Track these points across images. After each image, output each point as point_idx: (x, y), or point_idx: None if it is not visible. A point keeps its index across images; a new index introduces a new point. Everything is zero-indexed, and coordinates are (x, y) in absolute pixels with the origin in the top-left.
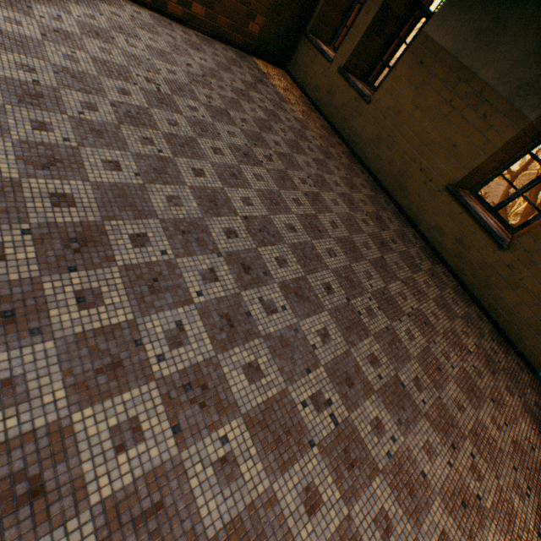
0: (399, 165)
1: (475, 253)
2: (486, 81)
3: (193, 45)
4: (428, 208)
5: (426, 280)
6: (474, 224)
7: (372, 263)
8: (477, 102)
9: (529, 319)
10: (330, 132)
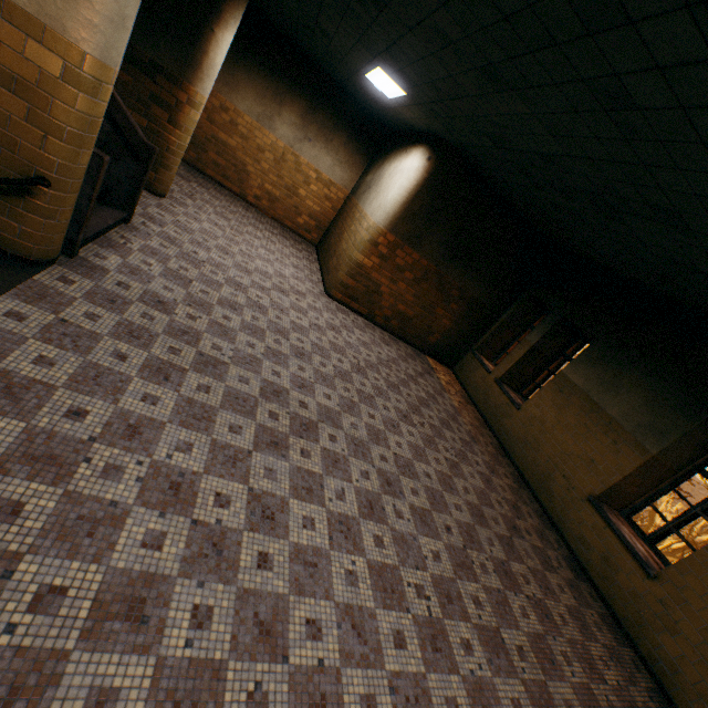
0: (543, 466)
1: (623, 576)
2: (612, 415)
3: (385, 341)
4: (572, 515)
5: (561, 584)
6: (618, 542)
7: (497, 535)
8: (607, 429)
9: (697, 682)
10: (482, 423)
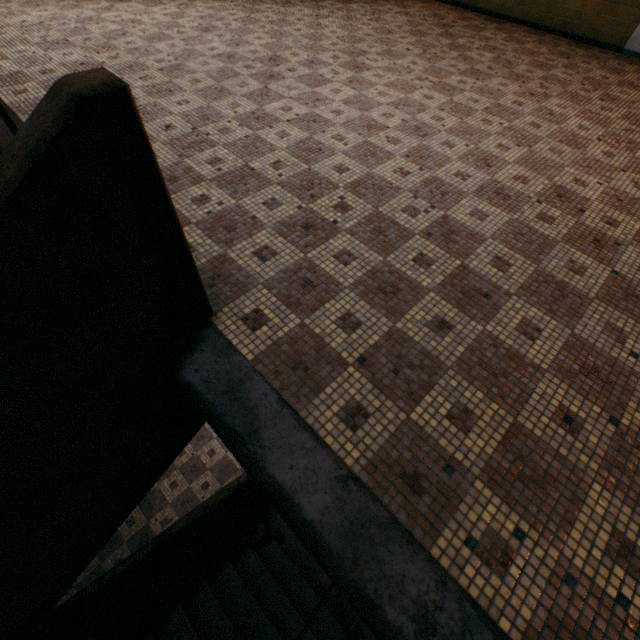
0: None
1: None
2: None
3: None
4: None
5: (492, 33)
6: None
7: (438, 36)
8: None
9: (596, 8)
10: None
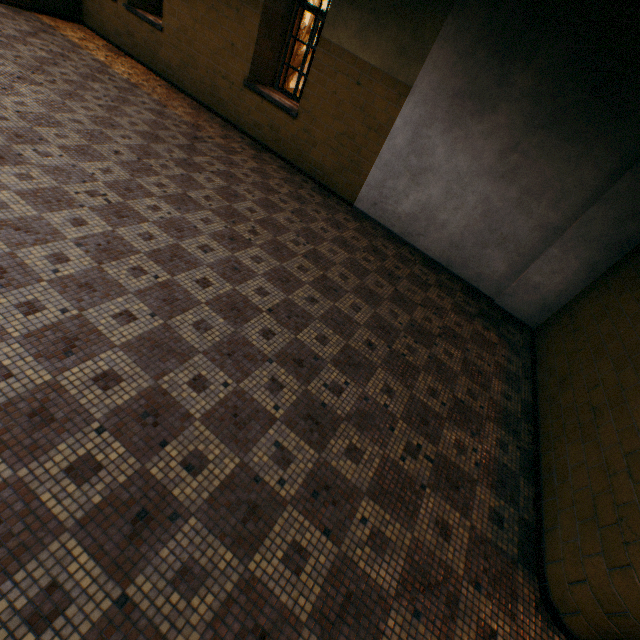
0: (209, 81)
1: (284, 132)
2: None
3: None
4: (243, 110)
5: (245, 160)
6: (273, 107)
7: (178, 146)
8: (228, 0)
9: (332, 166)
10: (145, 72)
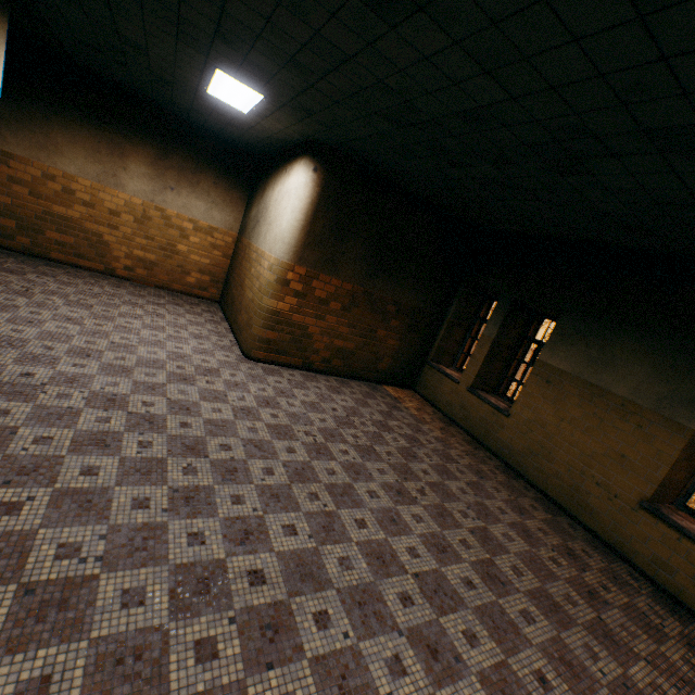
0: (567, 478)
1: None
2: (621, 395)
3: (334, 389)
4: (630, 531)
5: (684, 655)
6: None
7: (588, 628)
8: (623, 413)
9: None
10: (474, 444)
